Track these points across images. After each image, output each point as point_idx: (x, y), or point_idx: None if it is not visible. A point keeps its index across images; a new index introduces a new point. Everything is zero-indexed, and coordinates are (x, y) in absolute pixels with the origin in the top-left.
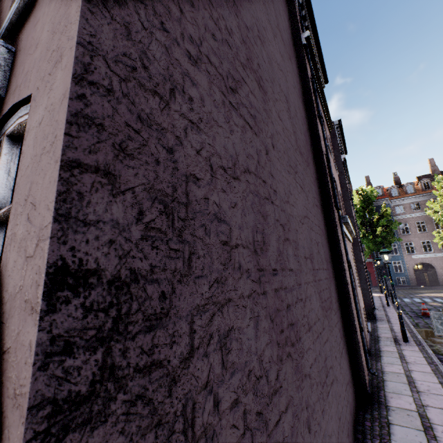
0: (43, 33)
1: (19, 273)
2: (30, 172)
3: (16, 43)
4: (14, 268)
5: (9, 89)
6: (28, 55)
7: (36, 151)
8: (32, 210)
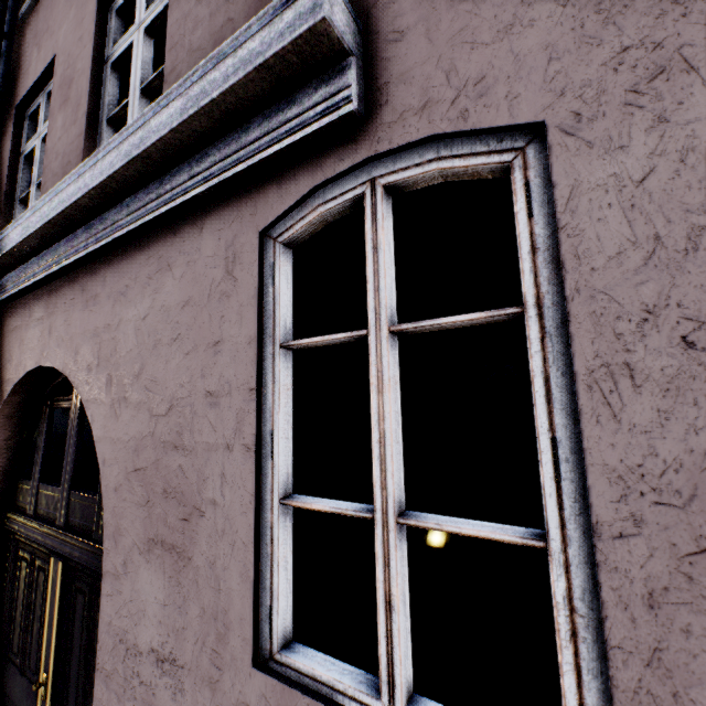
0: (530, 7)
1: (699, 431)
2: (642, 264)
3: (365, 15)
4: (668, 421)
5: (385, 103)
6: (458, 43)
7: (650, 229)
8: (701, 332)
